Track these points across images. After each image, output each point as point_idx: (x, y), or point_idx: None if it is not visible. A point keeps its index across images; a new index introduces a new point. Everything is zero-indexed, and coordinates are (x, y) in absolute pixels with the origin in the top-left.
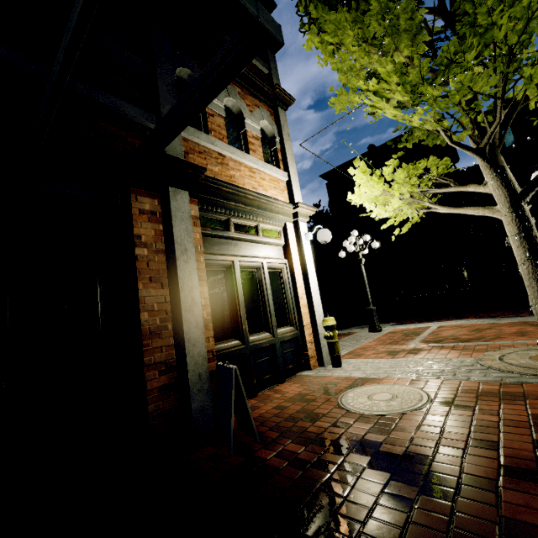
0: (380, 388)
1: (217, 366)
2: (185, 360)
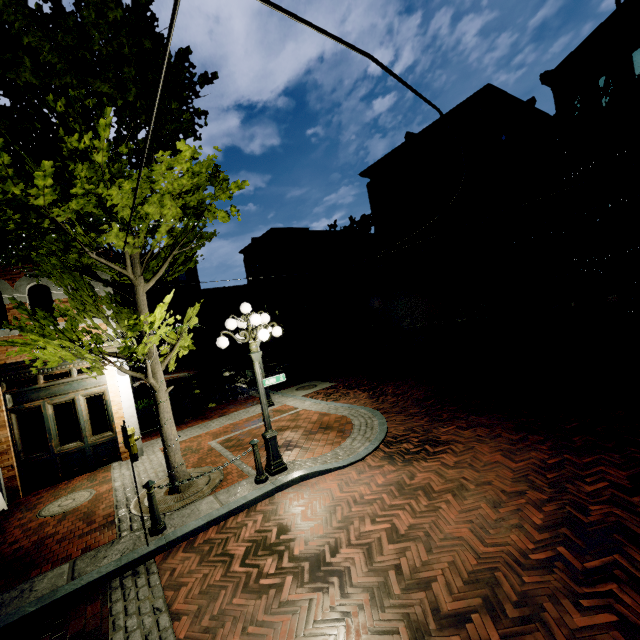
0: (83, 494)
1: None
2: None
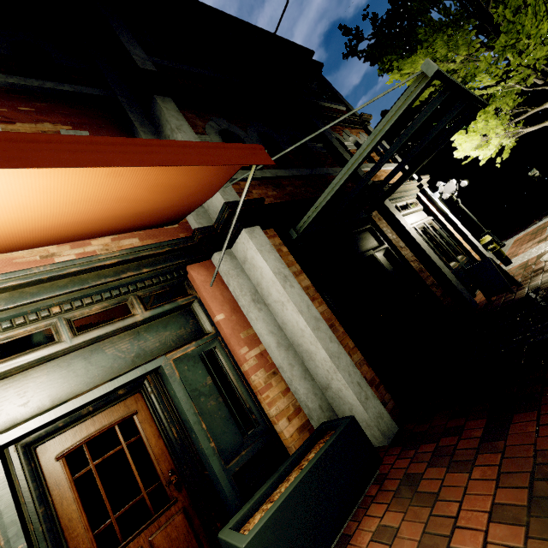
0: None
1: (466, 270)
2: (445, 276)
